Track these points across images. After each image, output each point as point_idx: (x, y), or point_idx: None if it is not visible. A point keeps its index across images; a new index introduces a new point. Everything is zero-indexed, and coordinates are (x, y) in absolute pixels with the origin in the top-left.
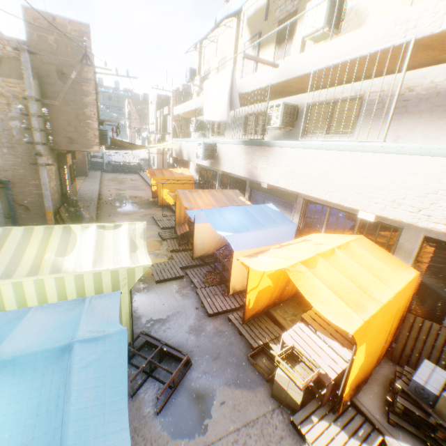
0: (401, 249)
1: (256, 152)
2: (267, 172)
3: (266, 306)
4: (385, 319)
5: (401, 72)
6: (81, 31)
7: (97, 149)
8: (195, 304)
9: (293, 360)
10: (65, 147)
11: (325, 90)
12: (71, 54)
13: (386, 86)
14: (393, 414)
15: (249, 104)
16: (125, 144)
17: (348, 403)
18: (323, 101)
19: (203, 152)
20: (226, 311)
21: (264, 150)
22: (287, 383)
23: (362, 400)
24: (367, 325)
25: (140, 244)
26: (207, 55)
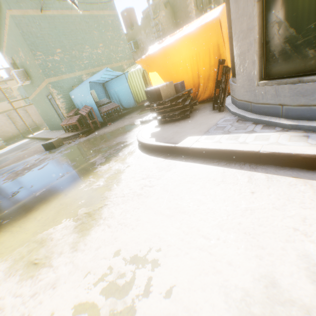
0: None
1: None
2: None
3: None
4: (175, 61)
5: None
6: None
7: None
8: None
9: None
10: None
11: None
12: None
13: None
14: None
15: None
16: None
17: None
18: None
19: None
20: None
21: None
22: None
23: None
24: (147, 60)
25: None
26: None
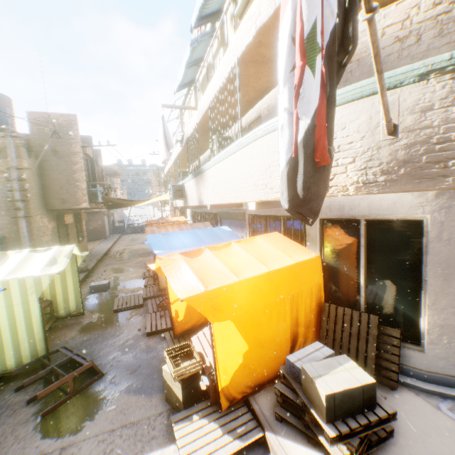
0: (309, 238)
1: (199, 180)
2: (205, 195)
3: (206, 322)
4: (269, 301)
5: (274, 88)
6: (70, 119)
7: (86, 205)
8: (140, 327)
9: (186, 357)
10: (59, 207)
11: (243, 118)
12: (62, 136)
13: (270, 101)
14: (281, 407)
15: (207, 146)
16: (122, 201)
17: (244, 402)
18: (243, 127)
19: (173, 193)
20: (165, 329)
21: (202, 177)
22: (171, 379)
23: (259, 398)
24: (217, 296)
25: (62, 261)
26: (185, 119)
